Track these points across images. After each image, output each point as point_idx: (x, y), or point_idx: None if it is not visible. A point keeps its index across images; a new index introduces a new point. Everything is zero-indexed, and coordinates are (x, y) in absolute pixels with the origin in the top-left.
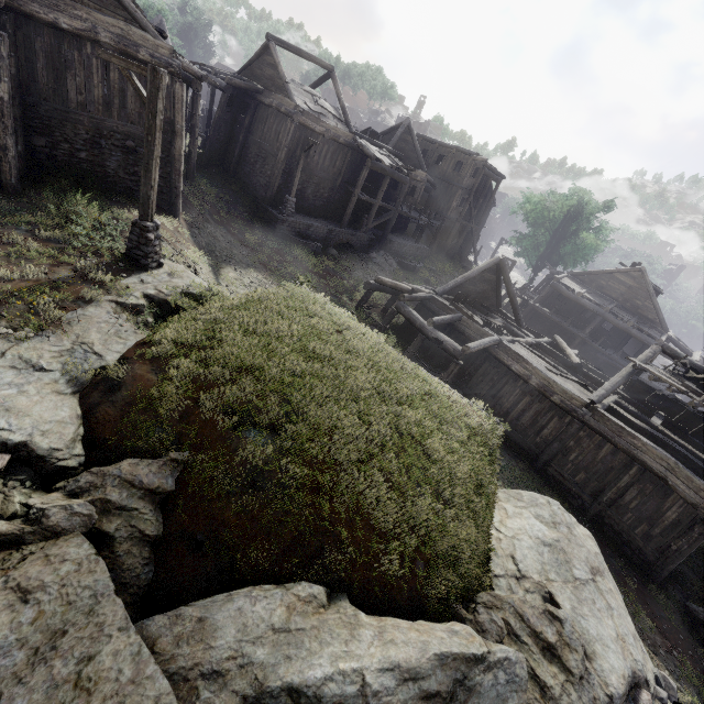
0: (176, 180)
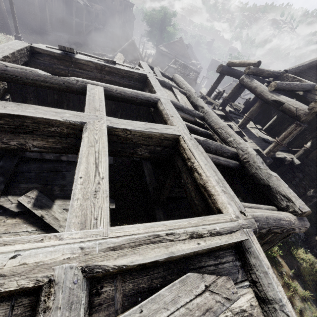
0: (7, 20)
